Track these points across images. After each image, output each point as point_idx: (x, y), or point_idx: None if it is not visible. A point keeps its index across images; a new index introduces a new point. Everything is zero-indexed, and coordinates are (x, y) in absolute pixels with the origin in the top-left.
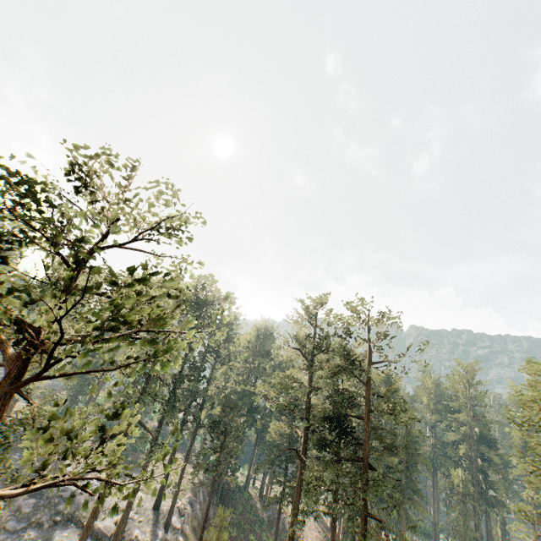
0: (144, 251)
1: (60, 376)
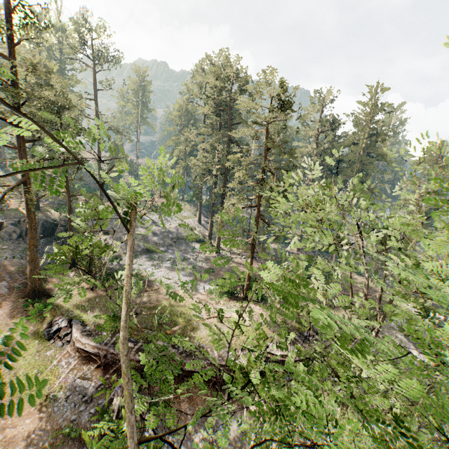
0: None
1: None
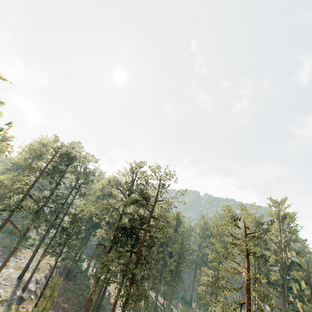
0: None
1: None
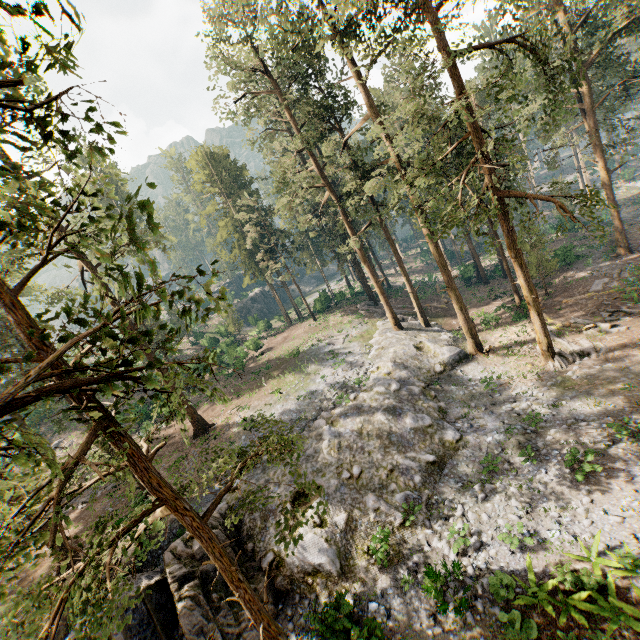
0: None
1: None
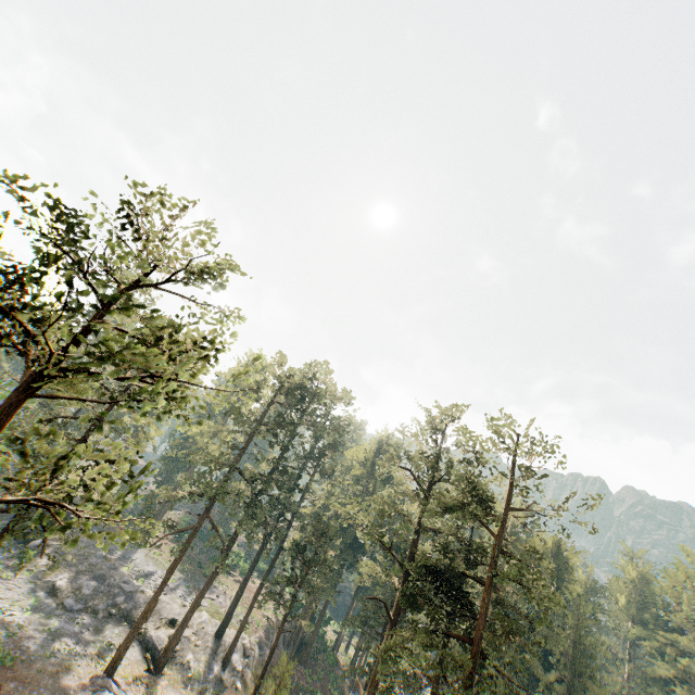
0: (181, 296)
1: (57, 397)
